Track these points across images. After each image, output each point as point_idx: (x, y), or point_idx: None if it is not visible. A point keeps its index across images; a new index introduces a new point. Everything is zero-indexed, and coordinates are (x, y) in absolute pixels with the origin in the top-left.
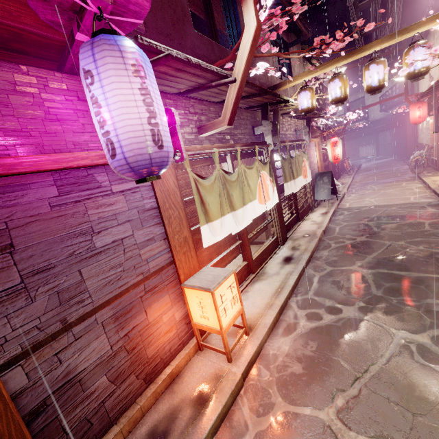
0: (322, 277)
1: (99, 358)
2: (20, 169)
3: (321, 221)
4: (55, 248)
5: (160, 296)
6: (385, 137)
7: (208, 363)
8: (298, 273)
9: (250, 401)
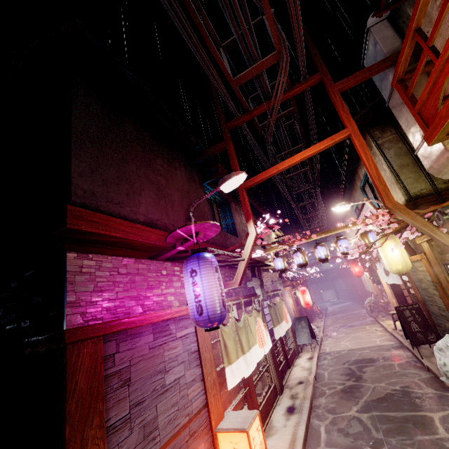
0: (327, 426)
1: None
2: (145, 323)
3: (309, 366)
4: (147, 383)
5: (198, 443)
6: (340, 284)
7: None
8: (305, 423)
9: None
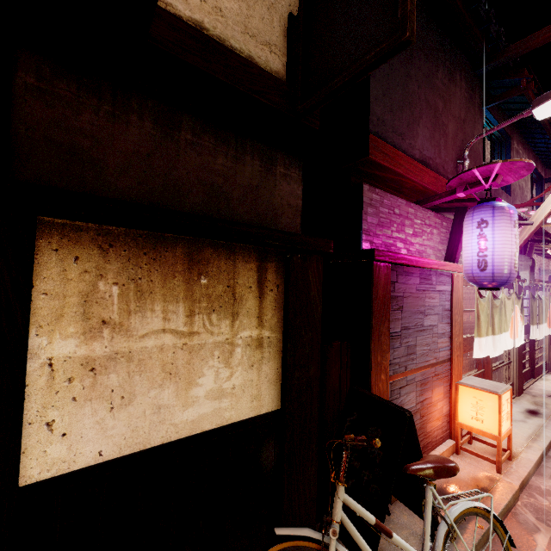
0: None
1: (410, 408)
2: (418, 264)
3: None
4: (412, 317)
5: (439, 384)
6: None
7: (472, 466)
8: None
9: (533, 513)
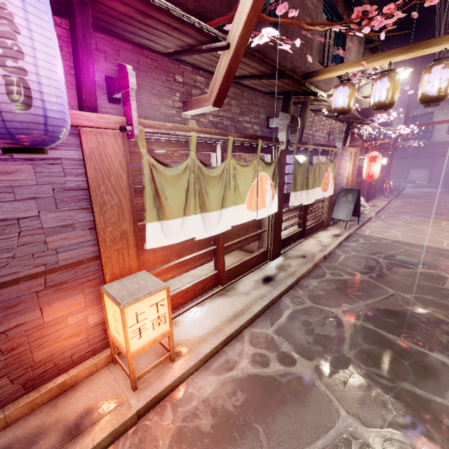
0: (296, 312)
1: None
2: None
3: (328, 243)
4: None
5: (68, 294)
6: (444, 164)
7: (111, 383)
8: (270, 300)
9: (132, 448)
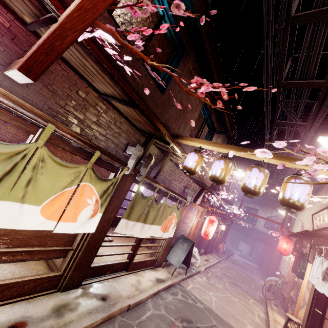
0: None
1: None
2: None
3: (145, 288)
4: None
5: None
6: (259, 247)
7: None
8: None
9: None
